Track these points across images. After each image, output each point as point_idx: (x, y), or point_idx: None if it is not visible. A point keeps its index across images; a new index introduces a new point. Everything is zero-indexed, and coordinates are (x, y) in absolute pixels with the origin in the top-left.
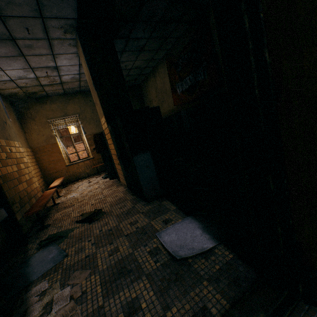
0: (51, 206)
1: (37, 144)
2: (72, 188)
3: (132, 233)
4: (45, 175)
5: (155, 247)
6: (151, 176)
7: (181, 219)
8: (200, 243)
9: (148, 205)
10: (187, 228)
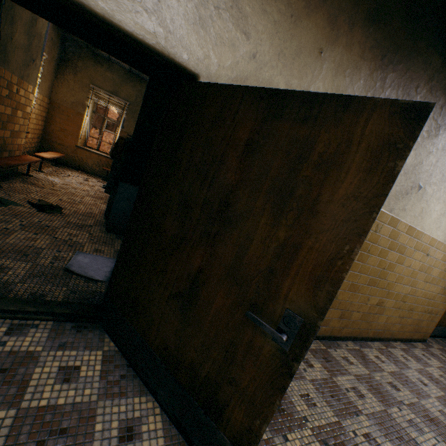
0: (22, 173)
1: (61, 100)
2: (62, 172)
3: (62, 239)
4: (45, 138)
5: (64, 257)
6: (127, 210)
7: (111, 256)
8: (97, 274)
9: (104, 233)
10: (104, 263)
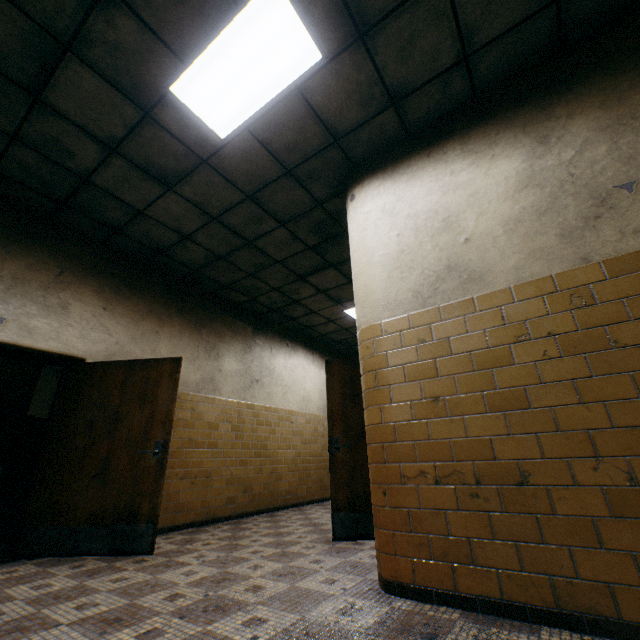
0: None
1: None
2: None
3: None
4: None
5: None
6: None
7: None
8: None
9: None
10: None
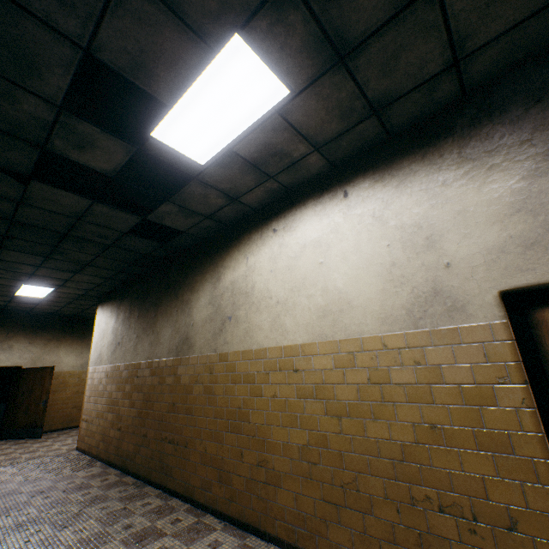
0: None
1: None
2: None
3: None
4: None
5: None
6: (0, 417)
7: None
8: None
9: None
10: None
